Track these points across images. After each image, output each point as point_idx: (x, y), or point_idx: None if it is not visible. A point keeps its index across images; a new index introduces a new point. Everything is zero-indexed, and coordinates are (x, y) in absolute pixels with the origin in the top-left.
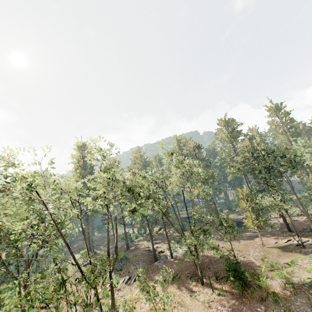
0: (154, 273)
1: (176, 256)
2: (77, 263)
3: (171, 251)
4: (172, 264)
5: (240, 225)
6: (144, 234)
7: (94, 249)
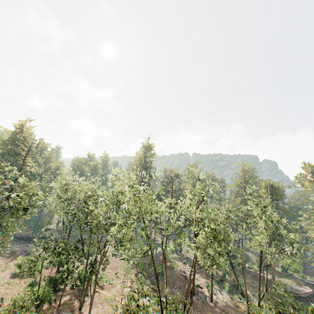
0: (194, 312)
1: (215, 300)
2: (160, 296)
3: (212, 294)
4: (213, 310)
5: (299, 300)
6: (179, 253)
7: None
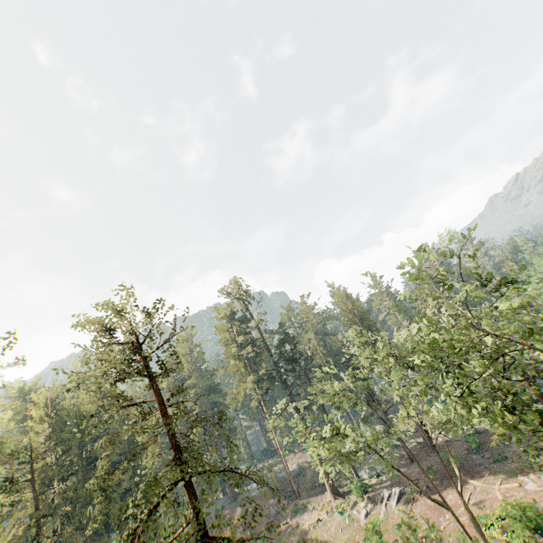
0: None
1: None
2: None
3: None
4: None
5: None
6: None
7: (326, 493)
